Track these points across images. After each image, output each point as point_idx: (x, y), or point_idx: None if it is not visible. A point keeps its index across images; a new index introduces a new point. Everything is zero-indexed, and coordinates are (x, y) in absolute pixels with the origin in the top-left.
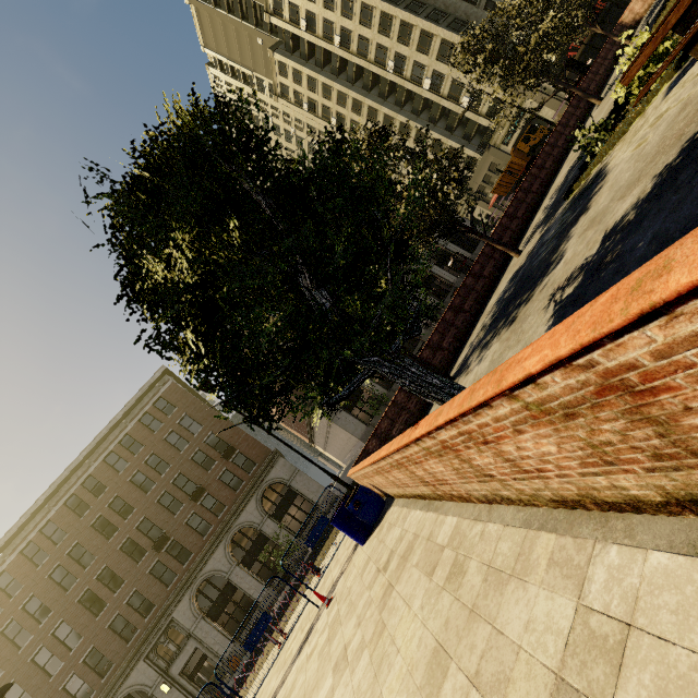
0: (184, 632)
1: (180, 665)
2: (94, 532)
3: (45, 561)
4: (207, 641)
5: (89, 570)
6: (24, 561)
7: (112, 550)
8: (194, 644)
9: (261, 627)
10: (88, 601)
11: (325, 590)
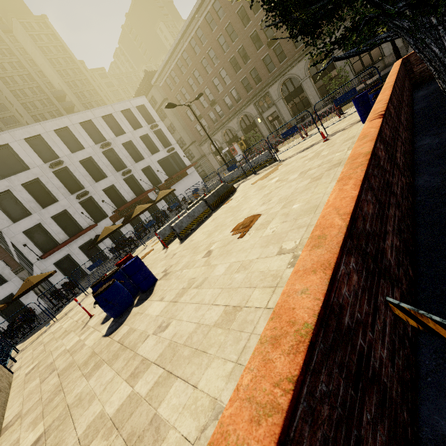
0: (272, 101)
1: (267, 115)
2: (238, 18)
3: (215, 29)
4: (281, 111)
5: (234, 45)
6: (206, 24)
7: (246, 36)
8: (275, 109)
9: (291, 131)
10: (234, 62)
11: (332, 131)
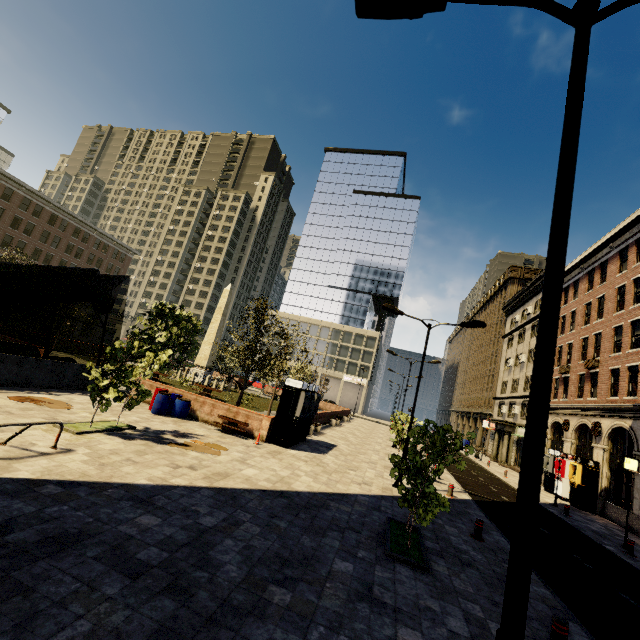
0: None
1: None
2: None
3: None
4: None
5: None
6: None
7: None
8: None
9: None
10: None
11: None
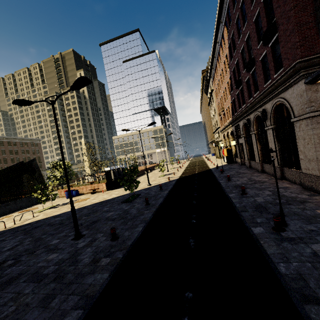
0: None
1: None
2: None
3: None
4: None
5: None
6: None
7: None
8: None
9: None
10: None
11: None
